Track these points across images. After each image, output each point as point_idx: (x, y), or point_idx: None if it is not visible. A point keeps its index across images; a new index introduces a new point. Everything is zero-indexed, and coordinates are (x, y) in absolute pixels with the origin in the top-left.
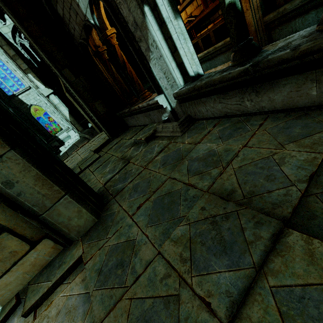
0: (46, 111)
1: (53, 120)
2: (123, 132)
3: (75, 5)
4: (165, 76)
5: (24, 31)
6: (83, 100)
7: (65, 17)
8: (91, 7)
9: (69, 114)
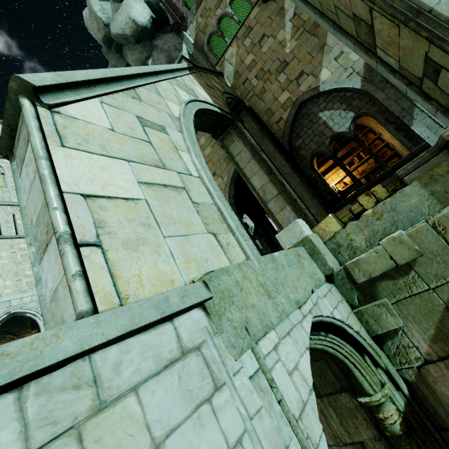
0: None
1: None
2: None
3: (326, 130)
4: (427, 129)
5: (274, 145)
6: (309, 187)
7: (302, 145)
8: (352, 121)
9: None
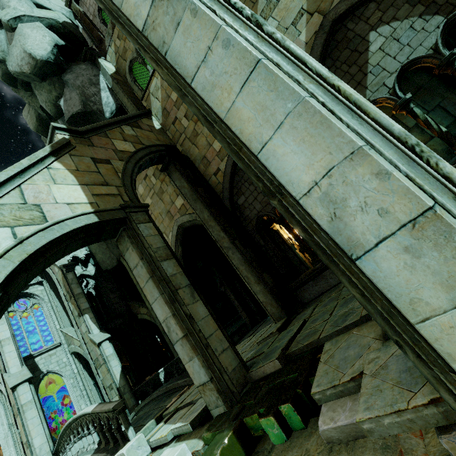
0: (66, 383)
1: (52, 415)
2: (303, 307)
3: None
4: None
5: (209, 211)
6: (253, 267)
7: (245, 203)
8: None
9: (121, 374)
